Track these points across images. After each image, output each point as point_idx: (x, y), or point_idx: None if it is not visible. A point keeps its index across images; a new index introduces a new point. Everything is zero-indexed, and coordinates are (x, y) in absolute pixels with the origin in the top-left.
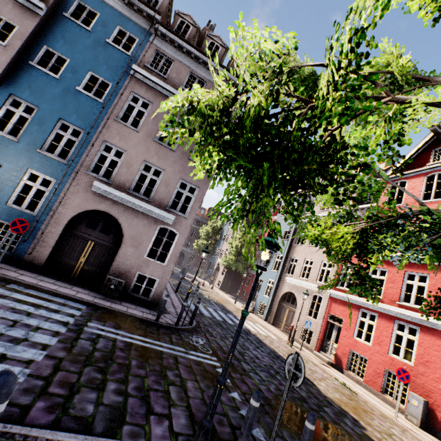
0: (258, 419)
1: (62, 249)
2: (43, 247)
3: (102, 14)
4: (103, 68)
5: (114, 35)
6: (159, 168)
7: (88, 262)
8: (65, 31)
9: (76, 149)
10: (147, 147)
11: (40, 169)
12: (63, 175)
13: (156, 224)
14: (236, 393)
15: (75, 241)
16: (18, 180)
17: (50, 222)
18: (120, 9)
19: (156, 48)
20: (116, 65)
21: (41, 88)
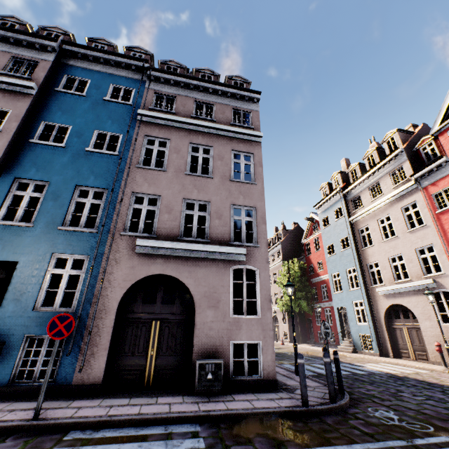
0: None
1: (120, 348)
2: (95, 354)
3: (92, 80)
4: (108, 124)
5: (109, 93)
6: (203, 201)
7: (160, 352)
8: (60, 103)
9: (103, 212)
10: (181, 183)
11: (66, 249)
12: (96, 246)
13: (226, 267)
14: None
15: (134, 329)
16: (42, 273)
17: (96, 314)
18: (109, 71)
19: (154, 92)
20: (121, 117)
21: (48, 161)
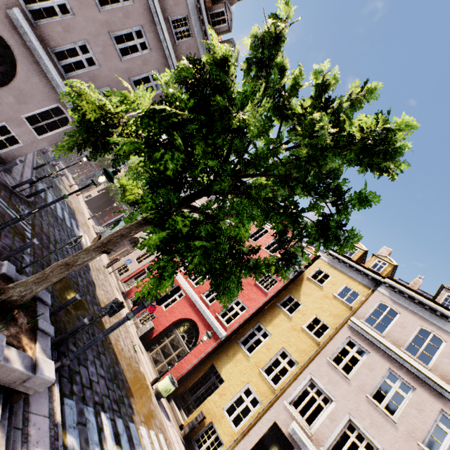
0: (34, 265)
1: None
2: None
3: None
4: None
5: None
6: (96, 60)
7: None
8: None
9: None
10: (98, 32)
11: None
12: None
13: (56, 100)
14: (29, 249)
15: None
16: None
17: None
18: None
19: None
20: None
21: None
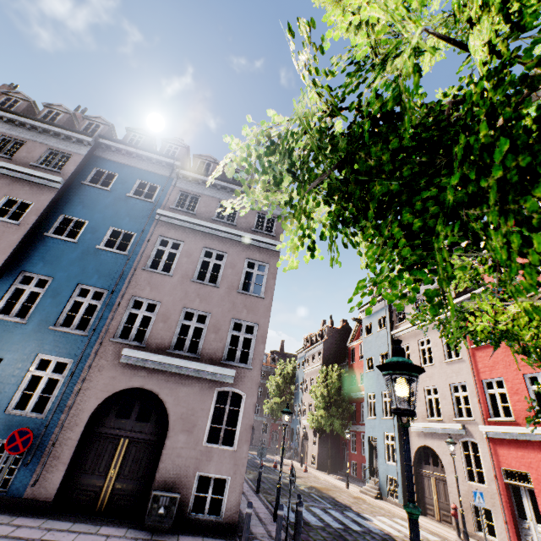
0: None
1: (82, 463)
2: (53, 467)
3: (121, 174)
4: (125, 221)
5: (134, 188)
6: (203, 312)
7: (121, 475)
8: (83, 196)
9: (98, 315)
10: (184, 290)
11: (53, 350)
12: (82, 351)
13: (211, 388)
14: None
15: (101, 444)
16: (23, 373)
17: (65, 424)
18: (139, 166)
19: (179, 189)
20: (140, 215)
21: (57, 256)
